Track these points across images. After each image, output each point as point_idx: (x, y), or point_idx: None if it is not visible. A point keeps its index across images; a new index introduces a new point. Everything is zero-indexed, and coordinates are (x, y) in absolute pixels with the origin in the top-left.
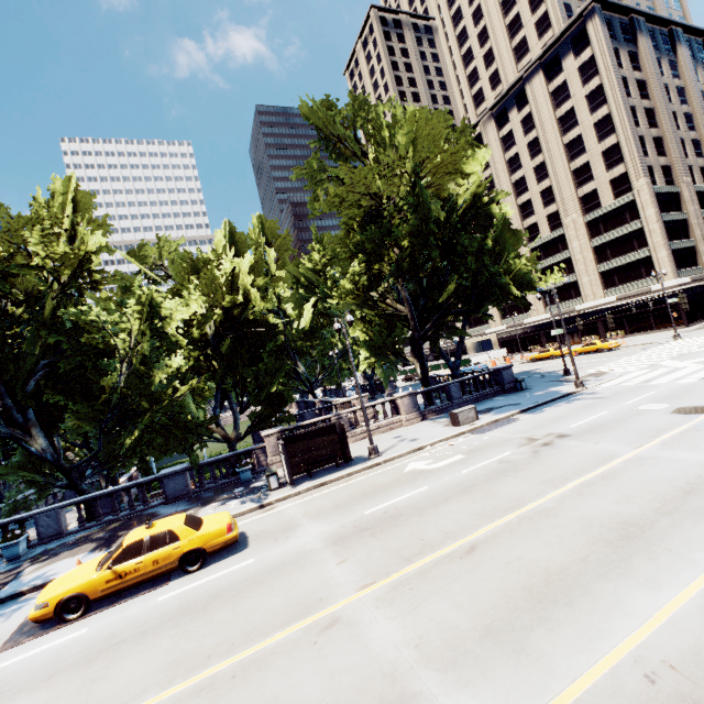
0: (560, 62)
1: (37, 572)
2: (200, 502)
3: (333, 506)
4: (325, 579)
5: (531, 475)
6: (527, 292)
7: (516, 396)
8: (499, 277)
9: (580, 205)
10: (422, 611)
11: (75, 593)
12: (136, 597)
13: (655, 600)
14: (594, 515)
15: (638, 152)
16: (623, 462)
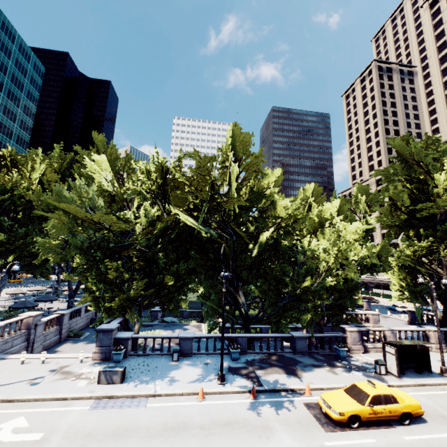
0: None
1: (269, 377)
2: (323, 362)
3: None
4: None
5: None
6: None
7: None
8: None
9: None
10: None
11: (354, 413)
12: (381, 428)
13: None
14: None
15: None
16: None
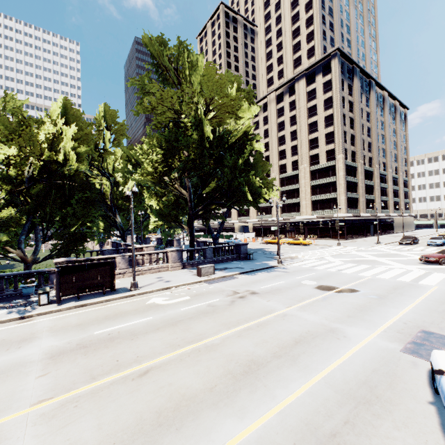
0: (315, 76)
1: None
2: None
3: (77, 324)
4: (15, 391)
5: (220, 318)
6: (262, 200)
7: (244, 263)
8: (243, 186)
9: (309, 160)
10: (68, 429)
11: None
12: None
13: (235, 428)
14: (238, 353)
15: (342, 139)
16: (275, 316)
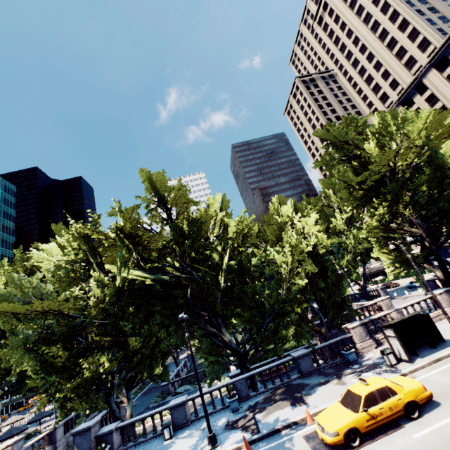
0: (447, 59)
1: (269, 418)
2: (332, 375)
3: None
4: None
5: None
6: None
7: None
8: None
9: None
10: None
11: (350, 427)
12: (388, 435)
13: None
14: None
15: None
16: None
